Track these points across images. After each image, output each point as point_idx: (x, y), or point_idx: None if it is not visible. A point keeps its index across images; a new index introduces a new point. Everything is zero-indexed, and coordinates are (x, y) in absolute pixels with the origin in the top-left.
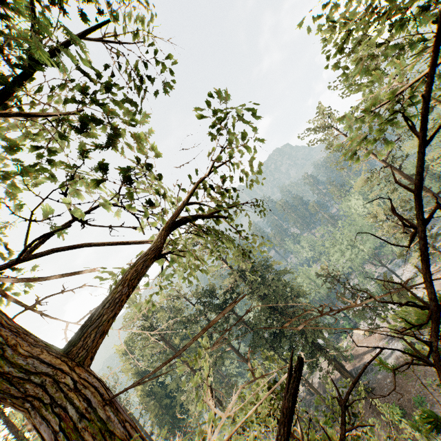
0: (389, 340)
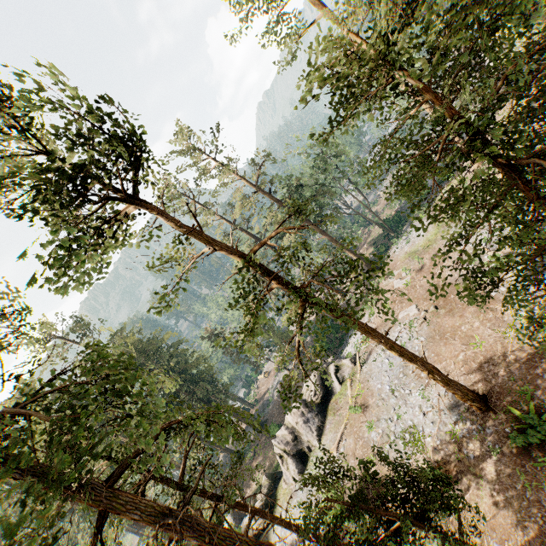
0: (277, 374)
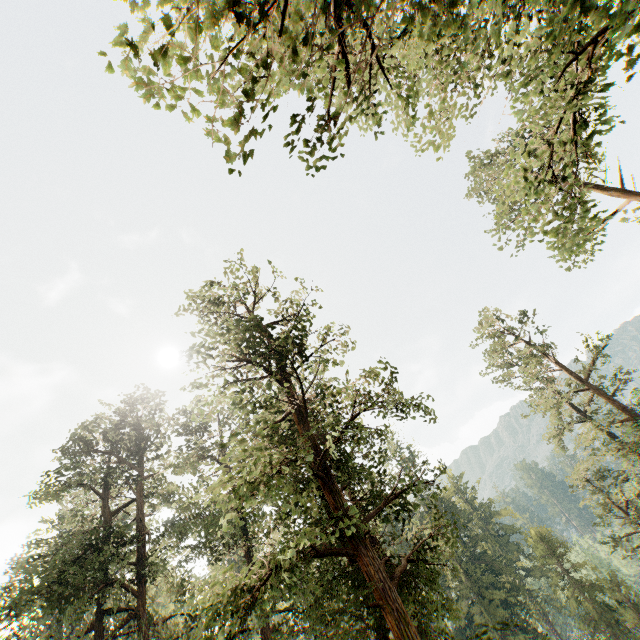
0: None
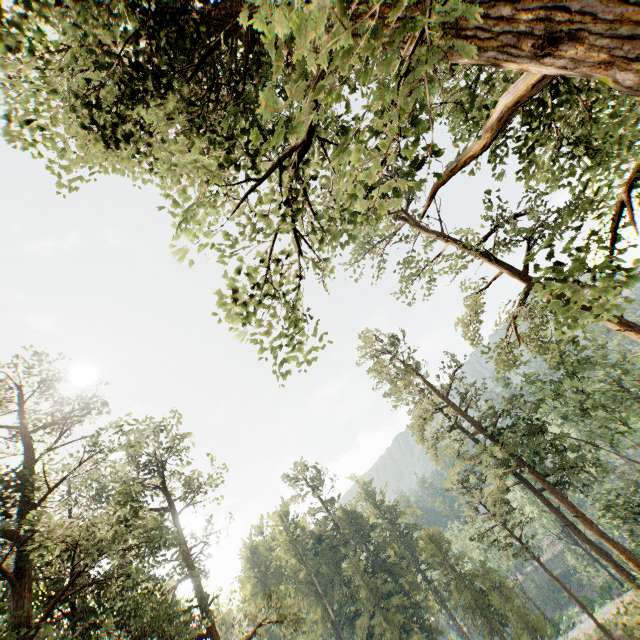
0: None
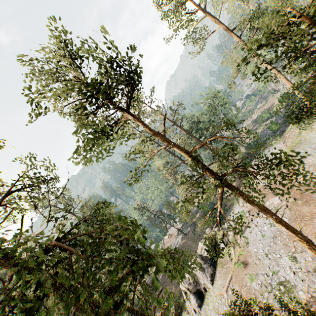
0: (177, 236)
